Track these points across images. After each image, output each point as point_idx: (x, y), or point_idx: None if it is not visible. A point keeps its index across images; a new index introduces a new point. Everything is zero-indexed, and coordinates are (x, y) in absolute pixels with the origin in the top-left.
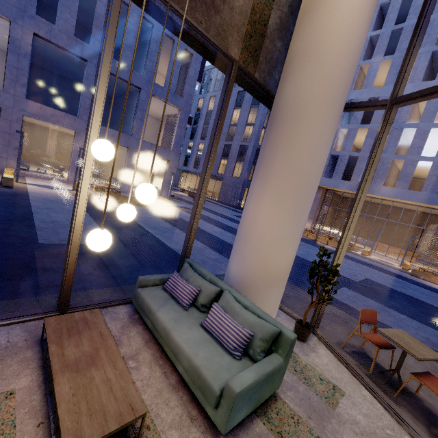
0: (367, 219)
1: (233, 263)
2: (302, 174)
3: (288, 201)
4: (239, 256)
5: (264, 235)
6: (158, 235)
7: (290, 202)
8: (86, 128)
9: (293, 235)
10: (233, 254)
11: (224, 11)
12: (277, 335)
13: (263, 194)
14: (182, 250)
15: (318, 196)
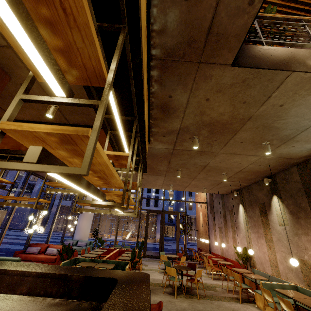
0: (109, 220)
1: (77, 236)
2: (91, 214)
3: (89, 219)
4: (78, 234)
5: (84, 227)
6: (15, 248)
7: (89, 219)
8: (55, 213)
9: (90, 226)
10: (76, 234)
11: None
12: (91, 242)
13: (84, 219)
14: (61, 238)
15: None
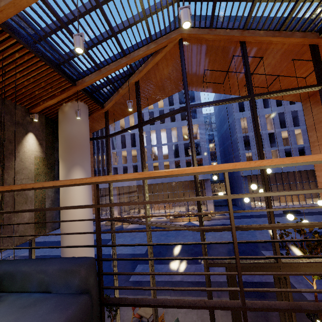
0: None
1: None
2: None
3: None
4: None
5: None
6: None
7: None
8: None
9: None
10: None
11: (20, 228)
12: None
13: None
14: None
15: (115, 193)
